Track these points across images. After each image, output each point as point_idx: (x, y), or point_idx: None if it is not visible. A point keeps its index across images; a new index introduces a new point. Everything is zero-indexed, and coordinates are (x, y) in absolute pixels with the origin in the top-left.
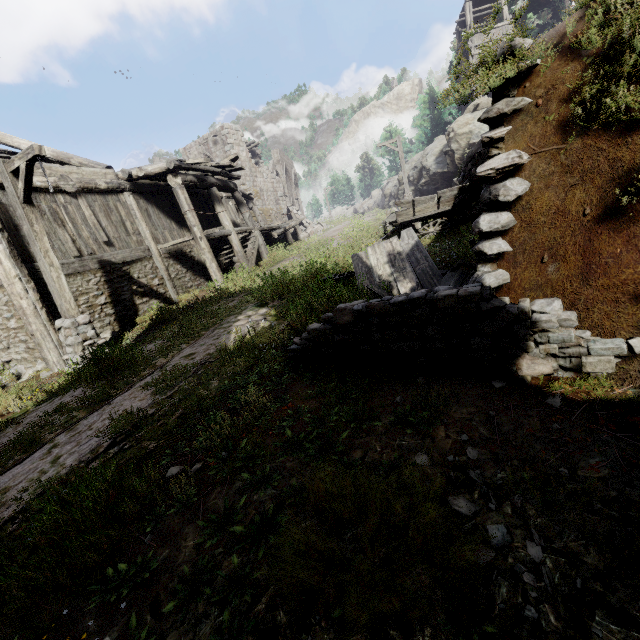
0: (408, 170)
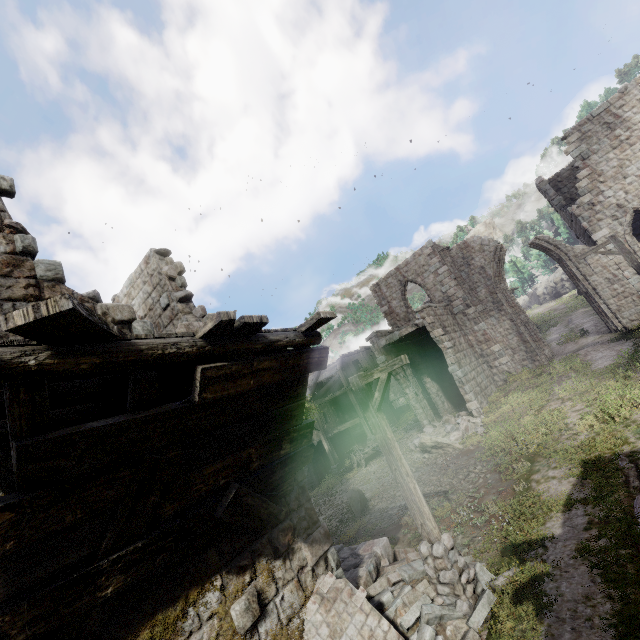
0: (559, 276)
